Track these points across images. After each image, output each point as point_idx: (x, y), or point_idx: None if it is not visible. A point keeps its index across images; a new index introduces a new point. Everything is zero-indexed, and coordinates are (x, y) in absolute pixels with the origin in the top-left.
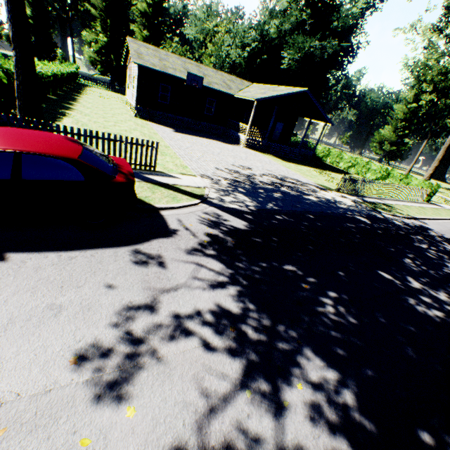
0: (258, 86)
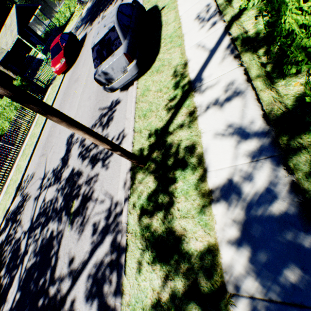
0: (1, 39)
